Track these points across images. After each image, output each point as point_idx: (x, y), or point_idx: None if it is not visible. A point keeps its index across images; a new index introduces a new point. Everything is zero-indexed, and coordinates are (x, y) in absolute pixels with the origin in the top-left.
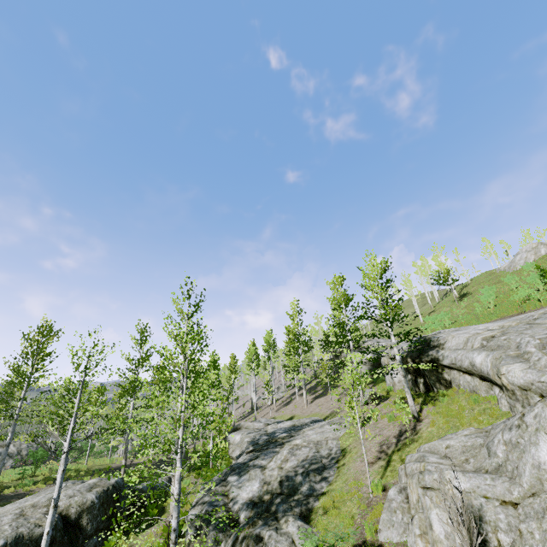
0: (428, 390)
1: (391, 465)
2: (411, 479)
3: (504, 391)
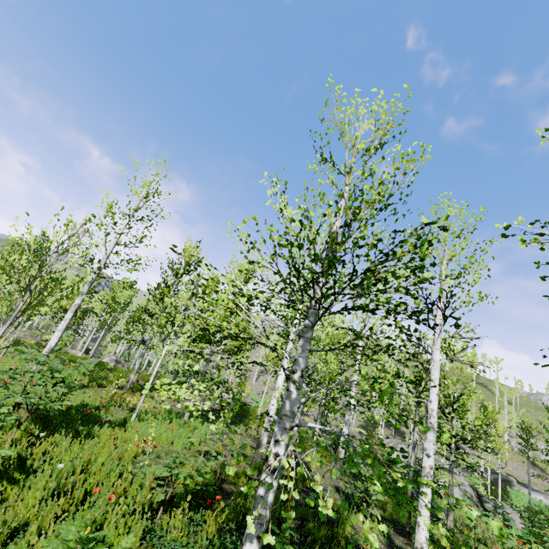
0: None
1: None
2: None
3: None
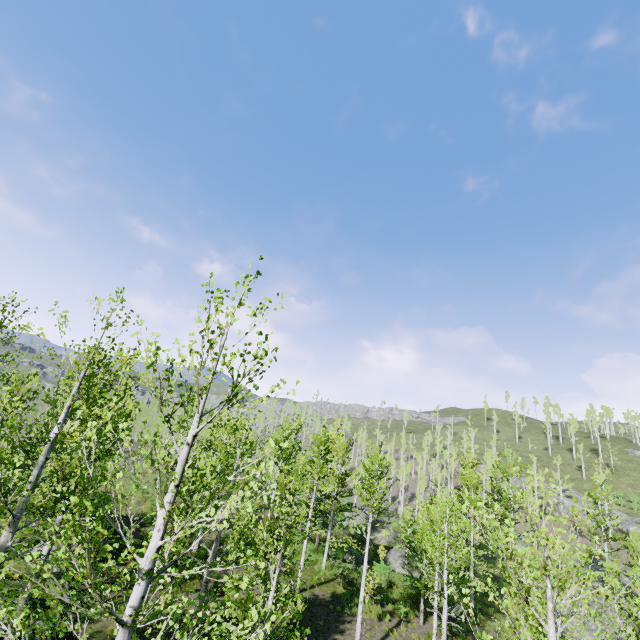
0: None
1: None
2: None
3: None
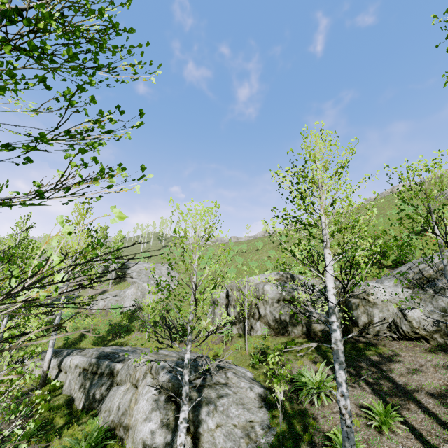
0: (120, 281)
1: (96, 298)
2: (100, 297)
3: (131, 282)
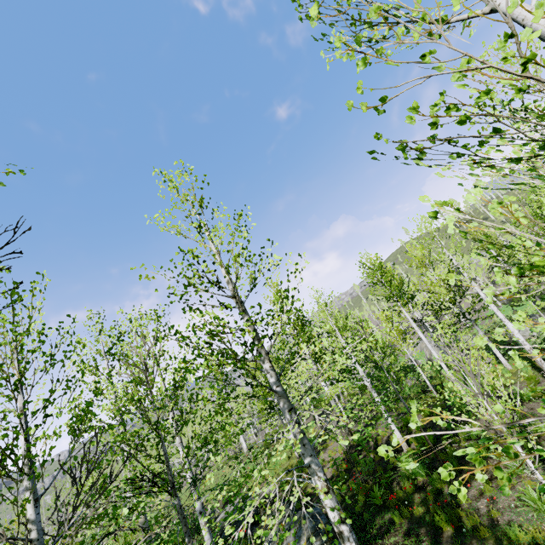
0: None
1: None
2: None
3: None
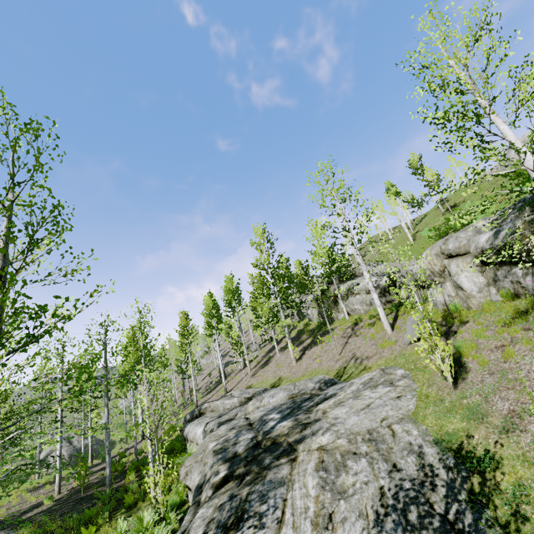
0: None
1: None
2: None
3: None
